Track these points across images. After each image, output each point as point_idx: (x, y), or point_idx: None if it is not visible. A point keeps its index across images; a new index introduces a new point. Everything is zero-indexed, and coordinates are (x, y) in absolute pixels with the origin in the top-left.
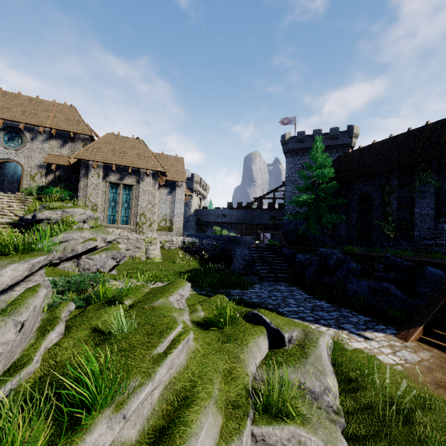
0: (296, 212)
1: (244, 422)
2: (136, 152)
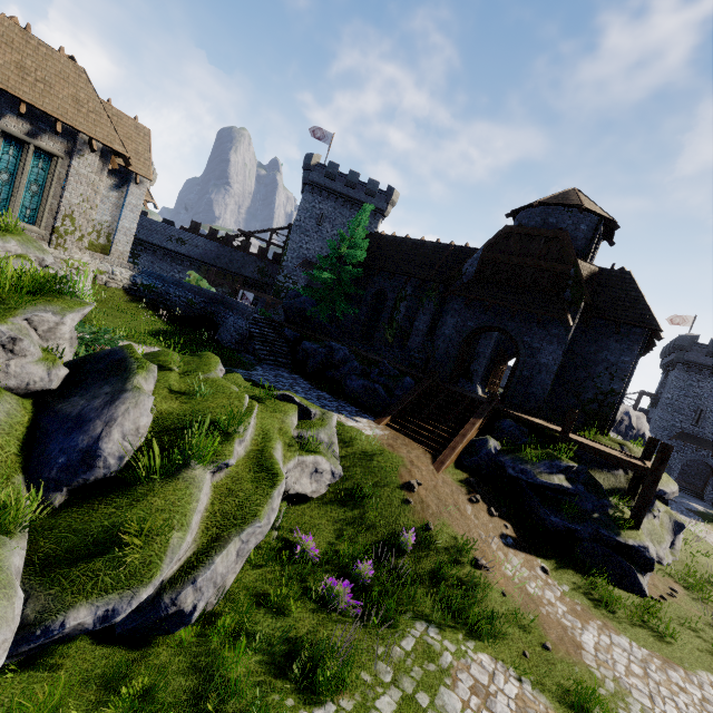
0: (307, 286)
1: (296, 452)
2: (71, 91)
